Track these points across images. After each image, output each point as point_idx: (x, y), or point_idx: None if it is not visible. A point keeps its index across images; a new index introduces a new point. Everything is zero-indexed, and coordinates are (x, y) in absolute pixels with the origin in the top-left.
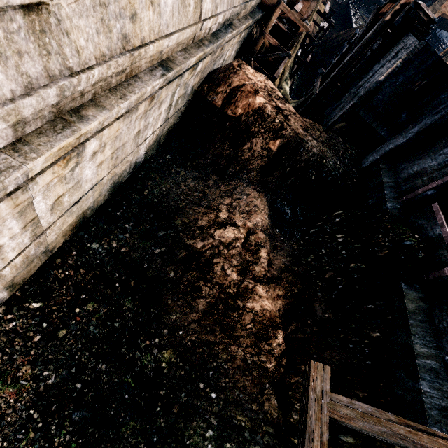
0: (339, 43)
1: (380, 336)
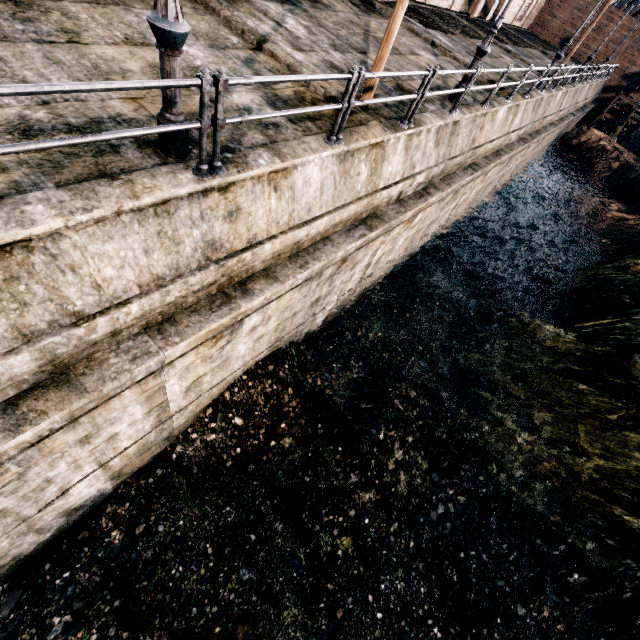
0: None
1: None
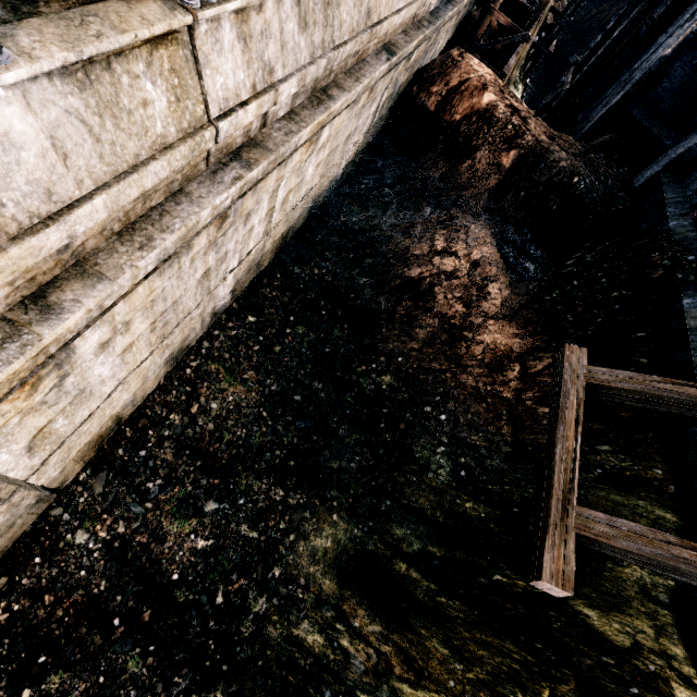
0: (602, 23)
1: (650, 361)
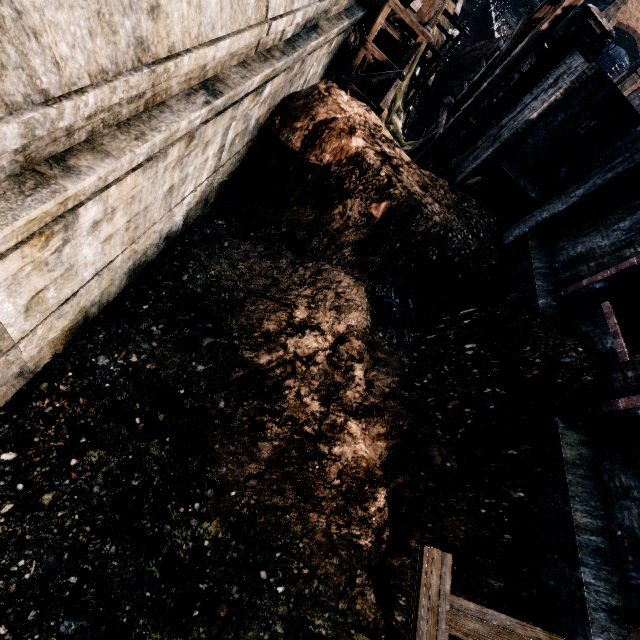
0: (475, 60)
1: (525, 497)
